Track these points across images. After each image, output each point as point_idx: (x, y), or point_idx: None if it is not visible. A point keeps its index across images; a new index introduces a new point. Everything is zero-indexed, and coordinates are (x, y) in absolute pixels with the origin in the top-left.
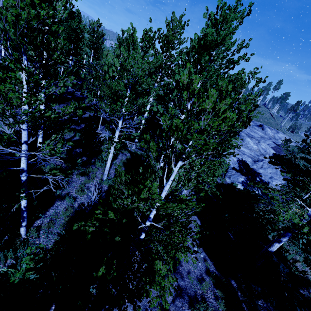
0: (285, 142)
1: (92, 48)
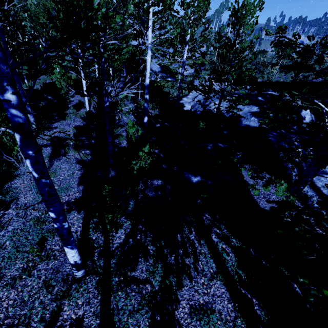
0: (207, 48)
1: (24, 11)
